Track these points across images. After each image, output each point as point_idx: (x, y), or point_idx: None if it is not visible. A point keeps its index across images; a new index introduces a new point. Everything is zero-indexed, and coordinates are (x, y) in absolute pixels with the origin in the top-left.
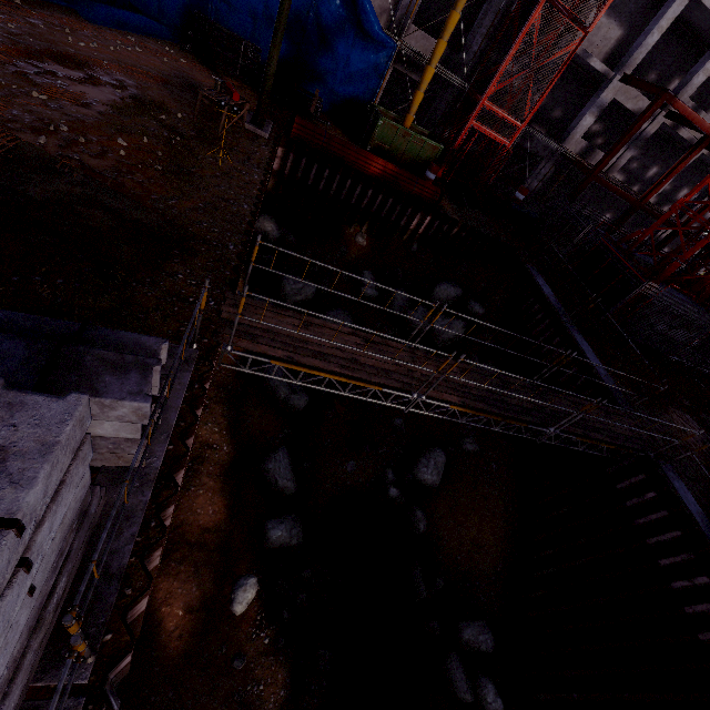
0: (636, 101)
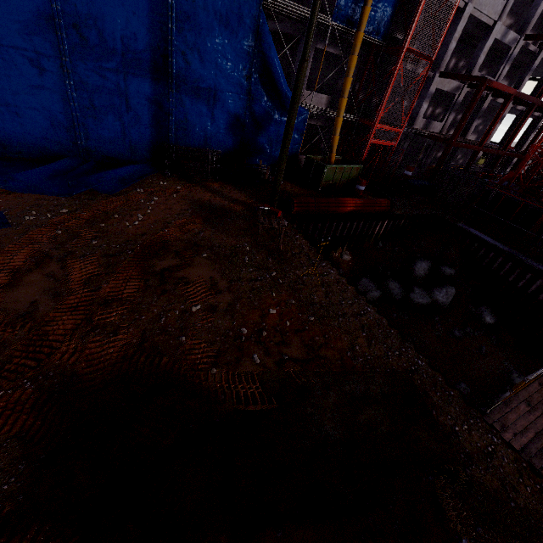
0: (449, 85)
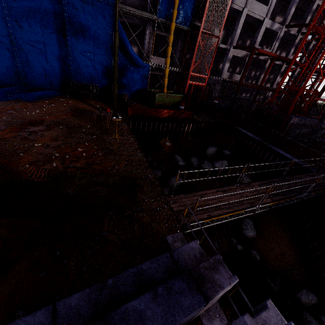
0: (241, 53)
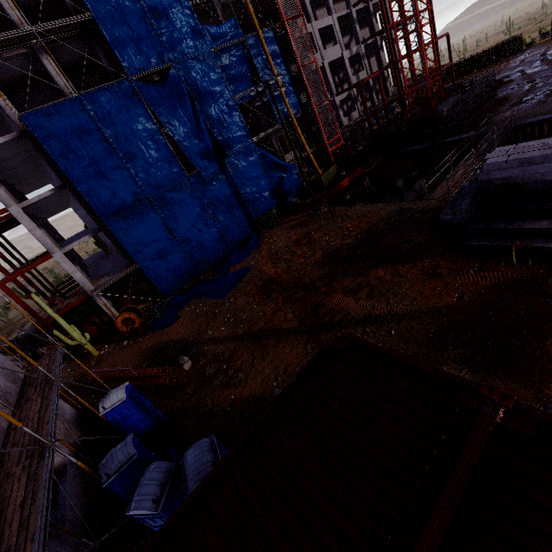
0: (344, 94)
